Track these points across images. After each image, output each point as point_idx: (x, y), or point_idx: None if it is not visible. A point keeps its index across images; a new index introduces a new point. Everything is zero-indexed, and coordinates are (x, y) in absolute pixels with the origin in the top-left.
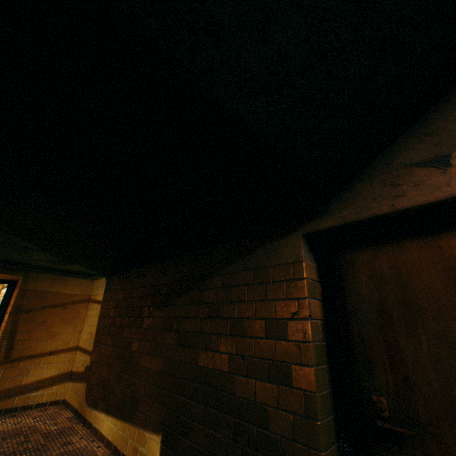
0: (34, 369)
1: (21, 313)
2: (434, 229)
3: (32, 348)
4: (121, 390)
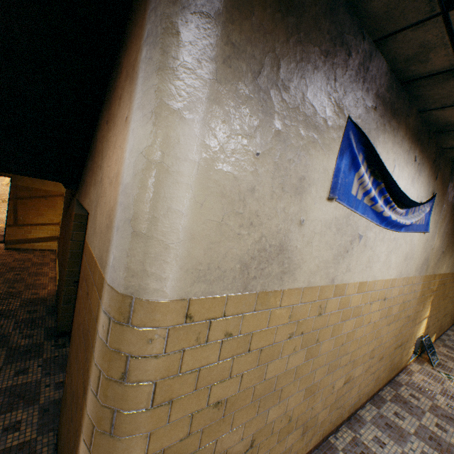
0: (34, 232)
1: (18, 199)
2: None
3: (30, 220)
4: (60, 251)
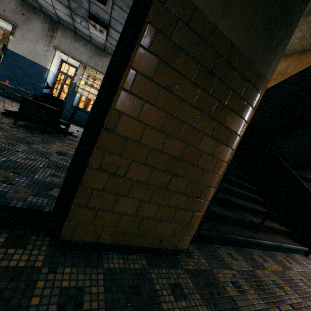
0: None
1: None
2: (309, 181)
3: None
4: None
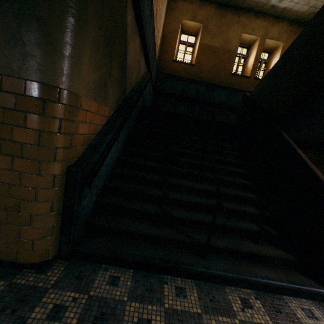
0: None
1: None
2: None
3: None
4: None
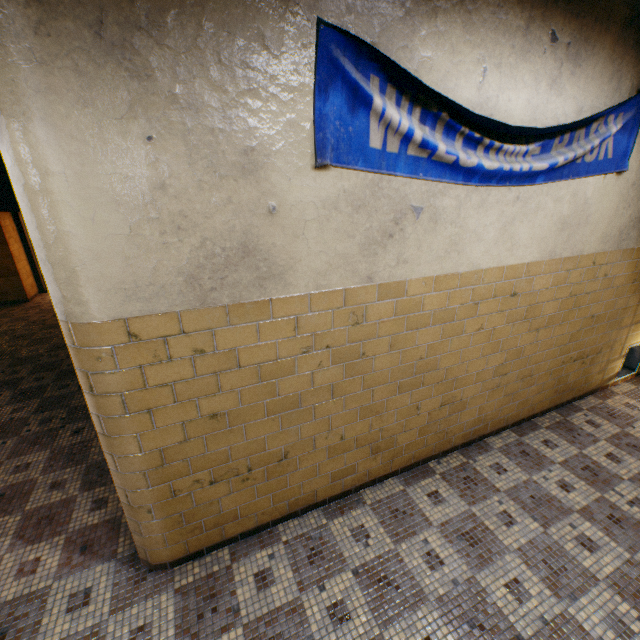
0: None
1: None
2: None
3: None
4: None
